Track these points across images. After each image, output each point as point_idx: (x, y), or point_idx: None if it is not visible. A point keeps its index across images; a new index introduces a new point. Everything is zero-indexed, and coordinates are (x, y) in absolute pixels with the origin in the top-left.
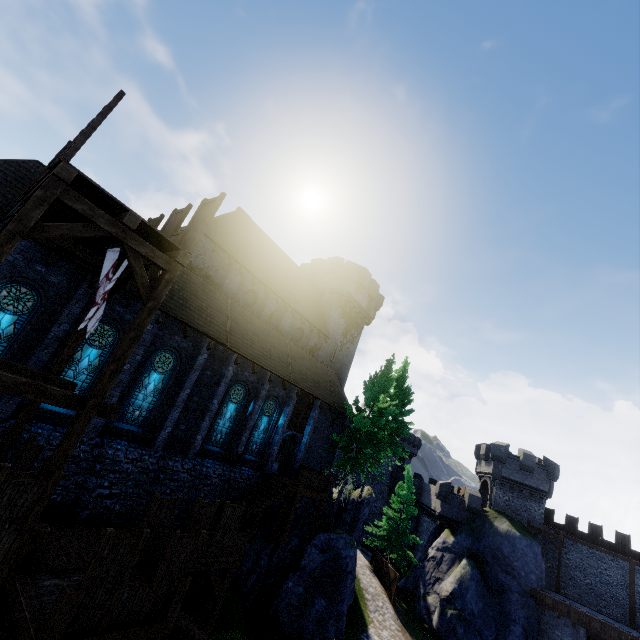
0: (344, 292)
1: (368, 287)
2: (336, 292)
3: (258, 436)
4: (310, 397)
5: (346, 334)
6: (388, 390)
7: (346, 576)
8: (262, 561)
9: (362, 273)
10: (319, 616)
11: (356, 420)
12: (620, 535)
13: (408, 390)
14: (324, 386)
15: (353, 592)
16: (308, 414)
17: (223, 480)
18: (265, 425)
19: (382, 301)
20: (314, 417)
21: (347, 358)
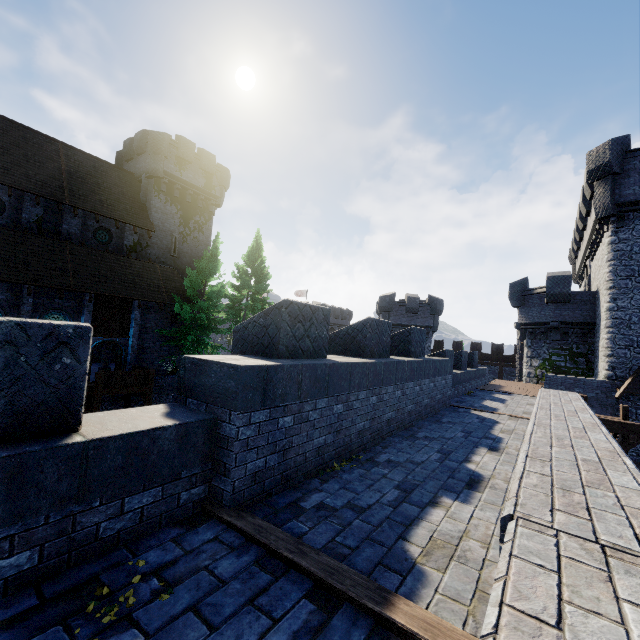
0: (159, 173)
1: (199, 161)
2: (150, 175)
3: None
4: (115, 300)
5: (187, 223)
6: (217, 271)
7: None
8: None
9: (179, 144)
10: None
11: (177, 310)
12: (495, 346)
13: (259, 266)
14: (146, 284)
15: None
16: (128, 317)
17: None
18: None
19: (227, 174)
20: (135, 318)
21: (199, 249)
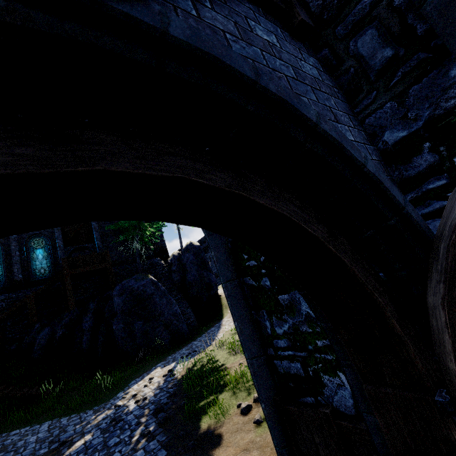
0: None
1: None
2: None
3: (41, 263)
4: None
5: None
6: None
7: (150, 298)
8: (84, 327)
9: None
10: (142, 331)
11: None
12: None
13: None
14: None
15: (170, 304)
16: (90, 229)
17: (11, 301)
18: (43, 254)
19: None
20: (94, 228)
21: None
